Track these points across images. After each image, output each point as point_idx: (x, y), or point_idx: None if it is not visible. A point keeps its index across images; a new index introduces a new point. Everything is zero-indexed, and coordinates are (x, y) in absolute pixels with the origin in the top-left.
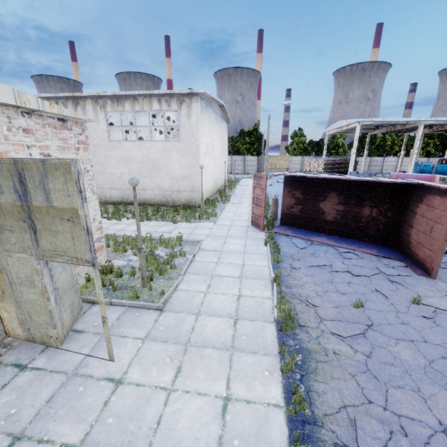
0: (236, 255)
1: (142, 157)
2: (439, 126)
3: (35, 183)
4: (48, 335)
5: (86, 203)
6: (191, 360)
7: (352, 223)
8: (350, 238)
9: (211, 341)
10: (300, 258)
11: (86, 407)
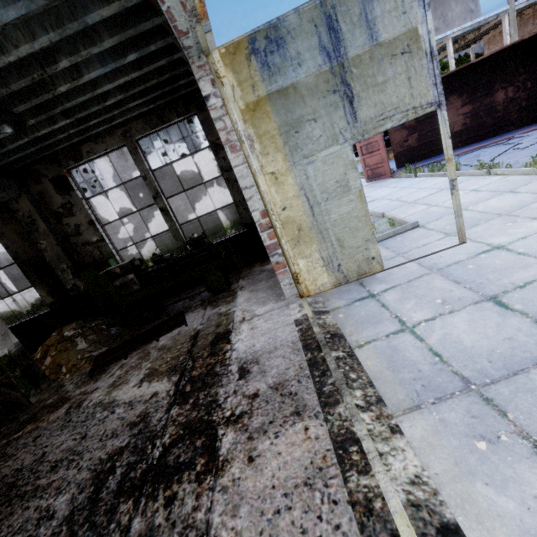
0: (402, 191)
1: (193, 177)
2: (461, 40)
3: (352, 20)
4: (368, 259)
5: (429, 11)
6: (532, 213)
7: (487, 119)
8: (490, 137)
9: (521, 203)
10: (471, 162)
11: (508, 264)
